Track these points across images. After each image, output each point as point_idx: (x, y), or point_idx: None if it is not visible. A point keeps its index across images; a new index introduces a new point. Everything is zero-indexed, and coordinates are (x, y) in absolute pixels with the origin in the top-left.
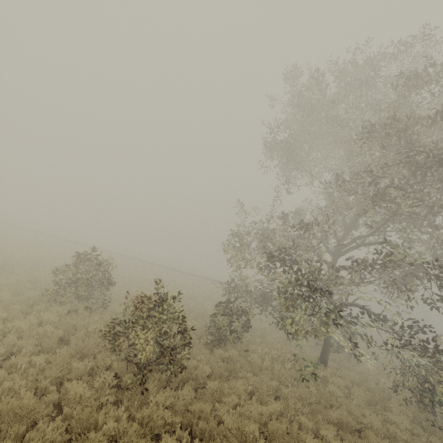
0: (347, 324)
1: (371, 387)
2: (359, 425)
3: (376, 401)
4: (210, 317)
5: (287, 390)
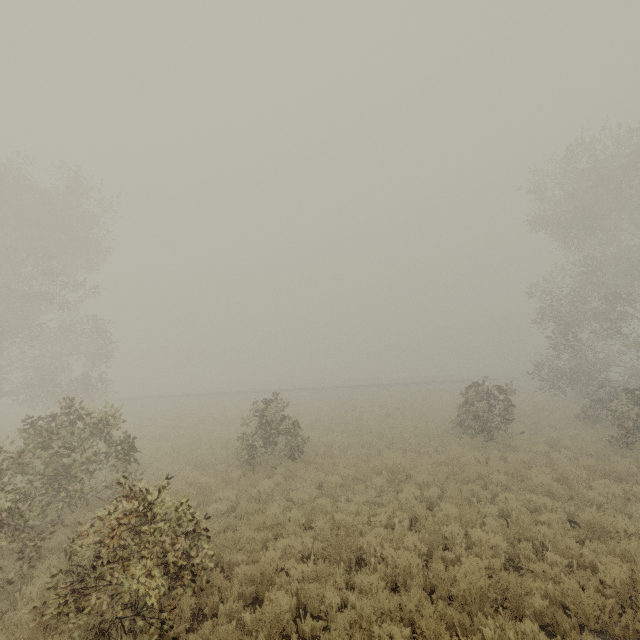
0: None
1: None
2: None
3: None
4: (580, 407)
5: None
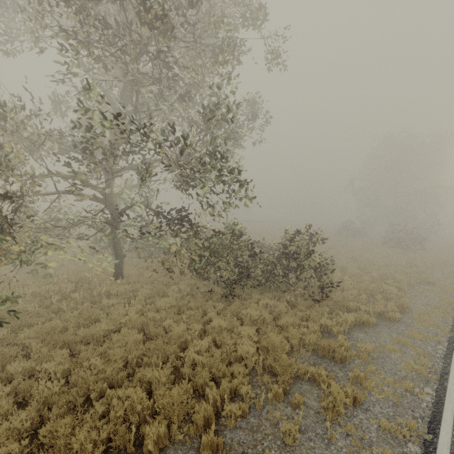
0: (157, 230)
1: (163, 280)
2: (104, 331)
3: (158, 292)
4: None
5: (27, 331)
